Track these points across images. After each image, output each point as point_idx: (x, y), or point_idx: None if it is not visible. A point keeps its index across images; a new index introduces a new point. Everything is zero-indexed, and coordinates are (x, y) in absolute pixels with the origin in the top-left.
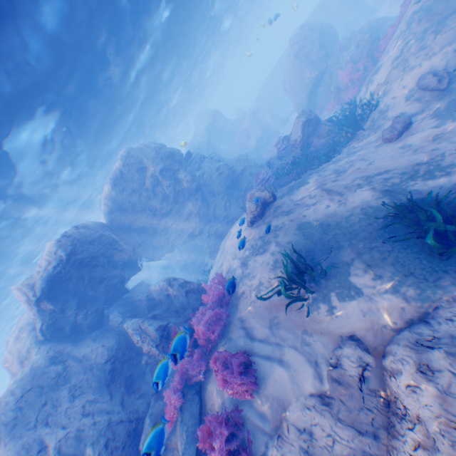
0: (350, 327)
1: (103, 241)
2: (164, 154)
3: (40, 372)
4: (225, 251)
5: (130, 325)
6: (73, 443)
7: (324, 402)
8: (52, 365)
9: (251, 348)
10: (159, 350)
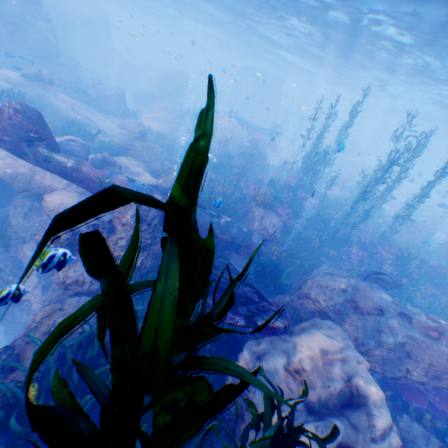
0: None
1: None
2: None
3: None
4: None
5: None
6: None
7: None
8: None
9: None
10: None
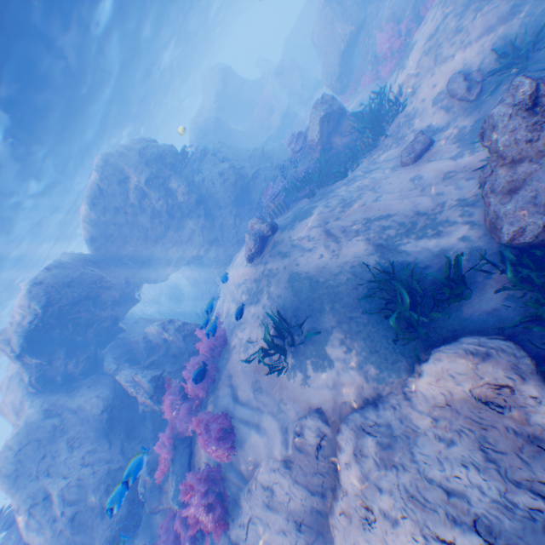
0: (318, 399)
1: (85, 280)
2: (151, 157)
3: (35, 427)
4: (228, 285)
5: (122, 377)
6: (75, 490)
7: (287, 466)
8: (47, 419)
9: (233, 411)
10: (153, 401)
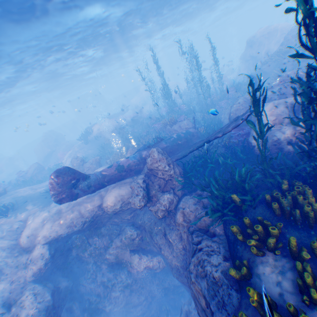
0: (21, 217)
1: None
2: None
3: None
4: None
5: None
6: None
7: (2, 237)
8: None
9: None
10: None
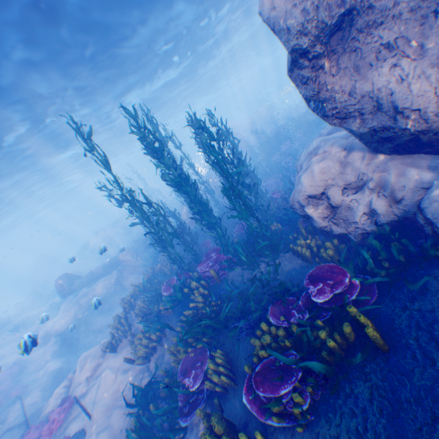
0: (33, 328)
1: None
2: None
3: None
4: None
5: None
6: None
7: None
8: None
9: None
10: None
